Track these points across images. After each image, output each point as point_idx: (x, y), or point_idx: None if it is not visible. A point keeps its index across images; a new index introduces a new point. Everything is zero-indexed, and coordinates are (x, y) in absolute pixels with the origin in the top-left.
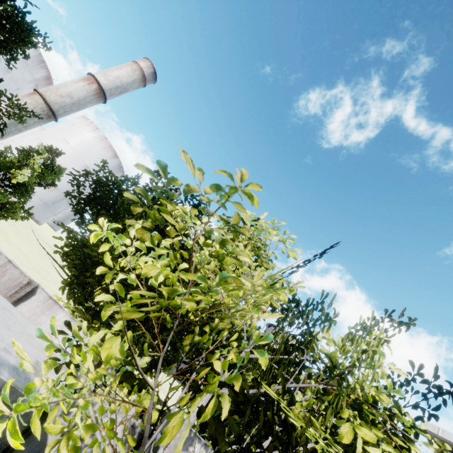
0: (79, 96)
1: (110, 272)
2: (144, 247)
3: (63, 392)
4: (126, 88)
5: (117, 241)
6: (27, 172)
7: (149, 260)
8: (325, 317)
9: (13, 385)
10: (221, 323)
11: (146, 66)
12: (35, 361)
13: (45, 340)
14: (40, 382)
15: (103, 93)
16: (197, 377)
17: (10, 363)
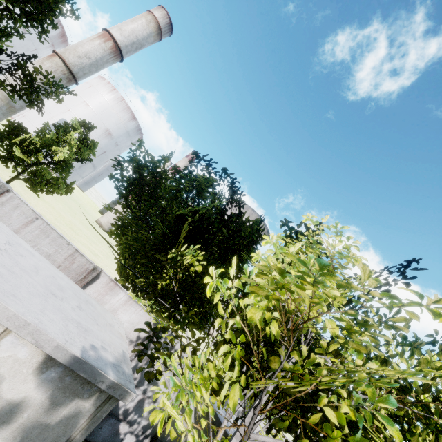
0: (96, 56)
1: (223, 321)
2: (240, 284)
3: (204, 440)
4: (141, 44)
5: (223, 287)
6: (66, 149)
7: (251, 302)
8: (403, 340)
9: (118, 383)
10: (312, 354)
11: (161, 16)
12: (121, 352)
13: (177, 387)
14: (191, 438)
15: (119, 50)
16: (309, 421)
17: (109, 361)
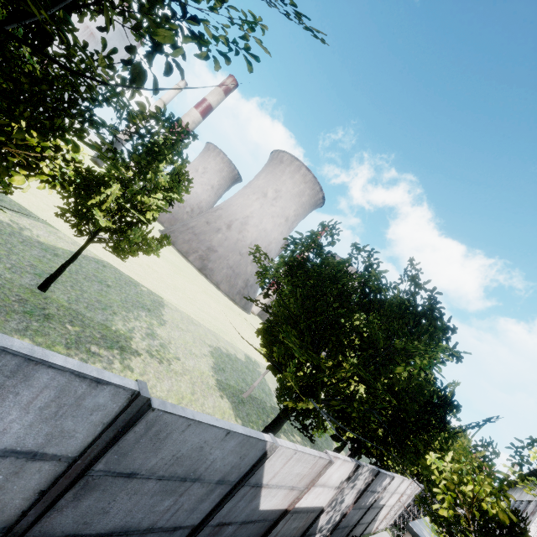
0: None
1: None
2: None
3: None
4: None
5: None
6: (159, 197)
7: None
8: None
9: None
10: None
11: None
12: None
13: None
14: None
15: None
16: None
17: None
